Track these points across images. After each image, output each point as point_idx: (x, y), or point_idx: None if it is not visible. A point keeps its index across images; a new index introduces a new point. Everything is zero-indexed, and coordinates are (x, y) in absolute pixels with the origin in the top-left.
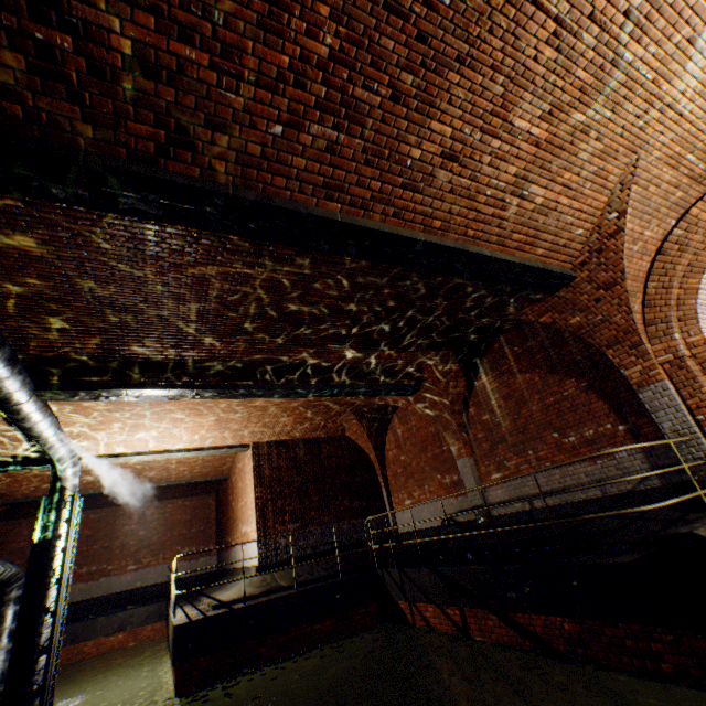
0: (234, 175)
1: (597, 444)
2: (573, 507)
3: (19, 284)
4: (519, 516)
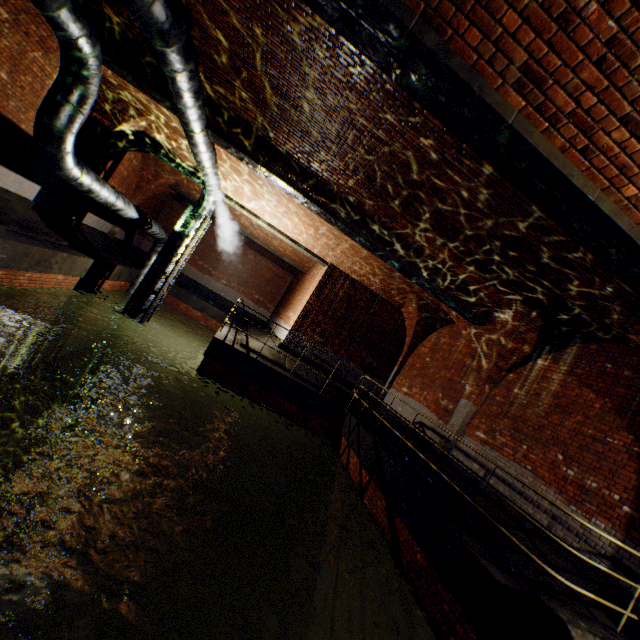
0: (427, 4)
1: (587, 496)
2: (513, 509)
3: (219, 28)
4: (467, 472)
